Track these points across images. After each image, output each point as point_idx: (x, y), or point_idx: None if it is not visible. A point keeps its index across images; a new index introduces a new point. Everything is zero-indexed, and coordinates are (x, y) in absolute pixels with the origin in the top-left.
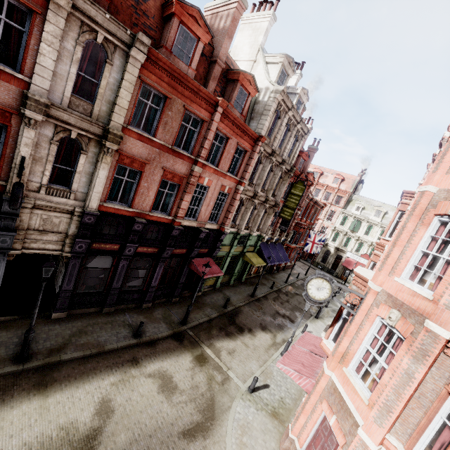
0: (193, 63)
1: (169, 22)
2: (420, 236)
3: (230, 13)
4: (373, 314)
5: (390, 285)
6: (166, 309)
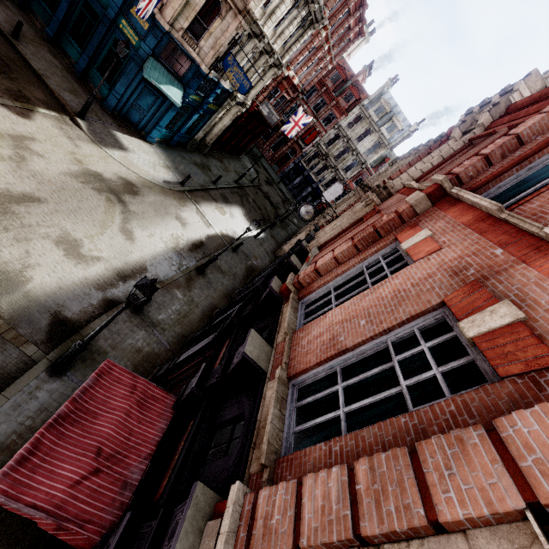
0: None
1: None
2: None
3: None
4: None
5: None
6: None
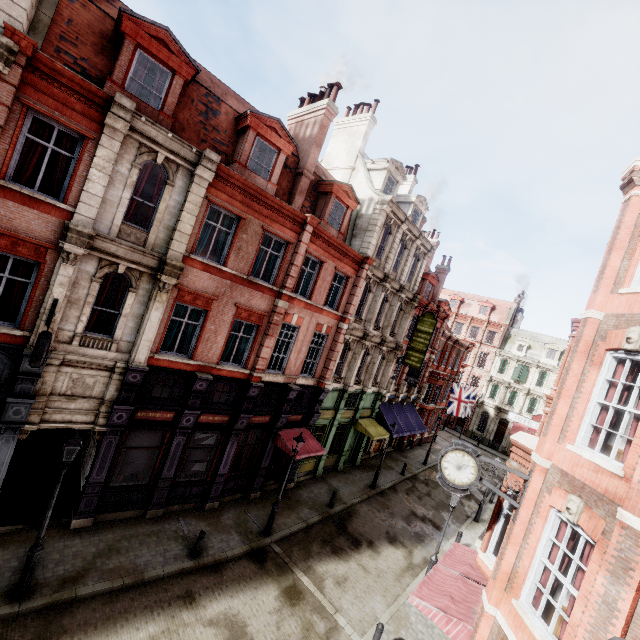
0: (273, 177)
1: (244, 135)
2: (592, 381)
3: (317, 120)
4: (544, 505)
5: (562, 456)
6: (241, 510)
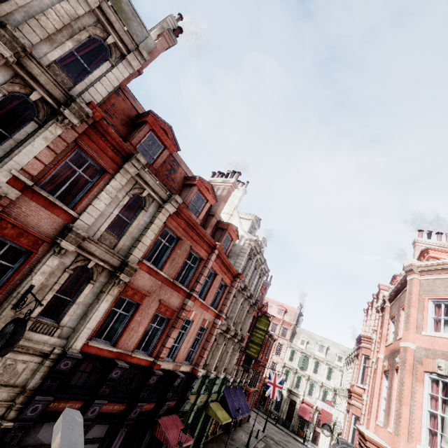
0: (200, 215)
1: (189, 188)
2: (421, 393)
3: (226, 187)
4: None
5: None
6: None
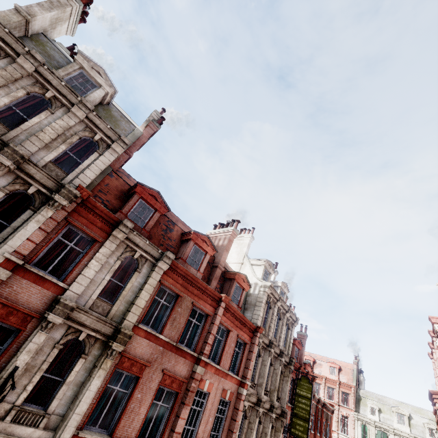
0: (201, 268)
1: (186, 243)
2: None
3: (226, 237)
4: None
5: None
6: None
